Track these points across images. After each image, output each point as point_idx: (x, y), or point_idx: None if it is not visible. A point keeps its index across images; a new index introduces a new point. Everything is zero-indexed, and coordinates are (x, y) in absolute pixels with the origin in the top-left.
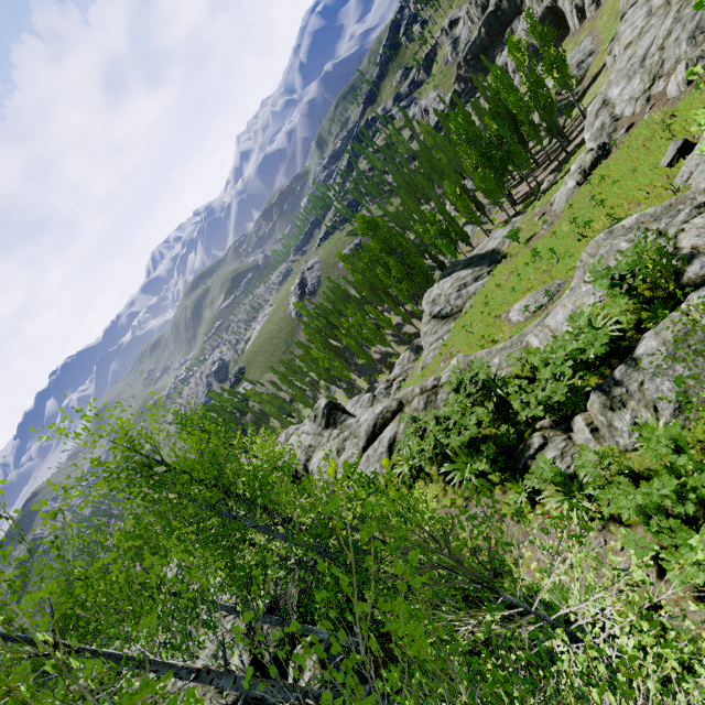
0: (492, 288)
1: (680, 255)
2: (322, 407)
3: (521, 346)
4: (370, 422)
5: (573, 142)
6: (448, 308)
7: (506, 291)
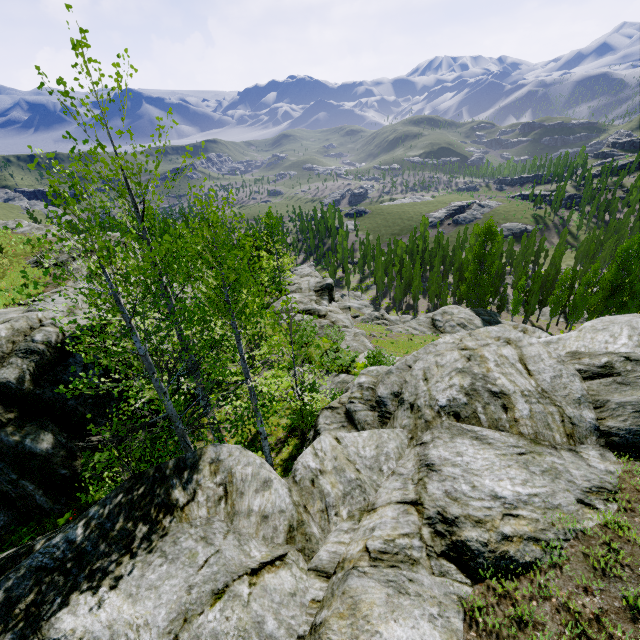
0: None
1: None
2: (326, 282)
3: (365, 351)
4: (310, 307)
5: None
6: (441, 324)
7: None
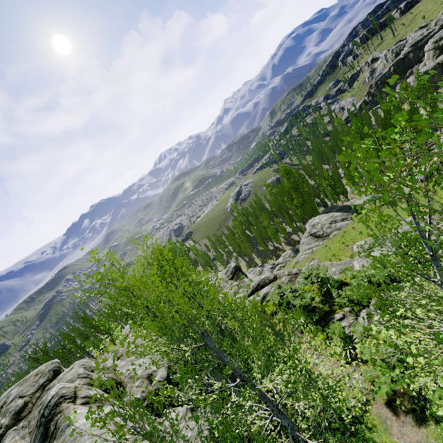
0: (351, 228)
1: (438, 242)
2: (232, 267)
3: (349, 265)
4: (256, 282)
5: (431, 151)
6: (321, 232)
7: (357, 232)
